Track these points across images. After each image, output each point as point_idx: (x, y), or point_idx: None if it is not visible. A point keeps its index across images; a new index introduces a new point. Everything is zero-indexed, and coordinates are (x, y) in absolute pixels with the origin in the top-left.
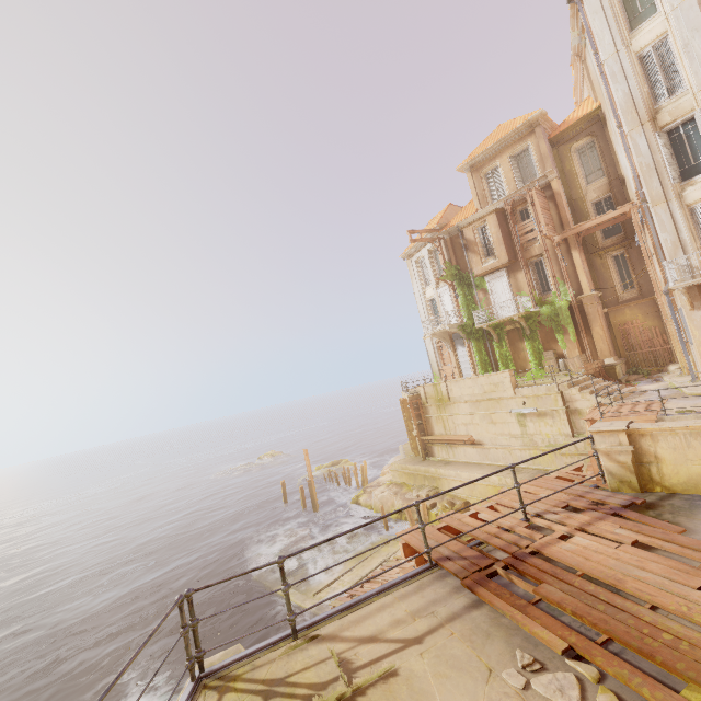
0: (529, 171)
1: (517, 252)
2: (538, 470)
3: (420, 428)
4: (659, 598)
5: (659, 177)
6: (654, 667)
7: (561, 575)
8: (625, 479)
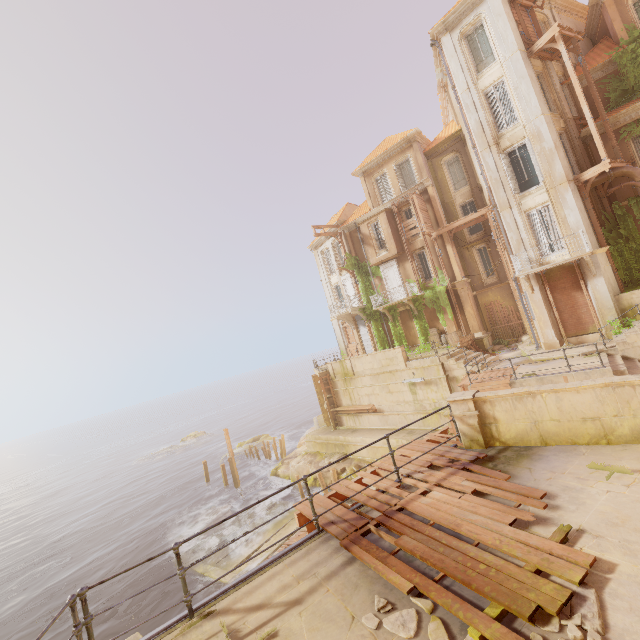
0: (410, 178)
1: (404, 245)
2: (427, 430)
3: (330, 401)
4: (483, 536)
5: (504, 189)
6: (472, 593)
7: (417, 526)
8: (475, 438)
